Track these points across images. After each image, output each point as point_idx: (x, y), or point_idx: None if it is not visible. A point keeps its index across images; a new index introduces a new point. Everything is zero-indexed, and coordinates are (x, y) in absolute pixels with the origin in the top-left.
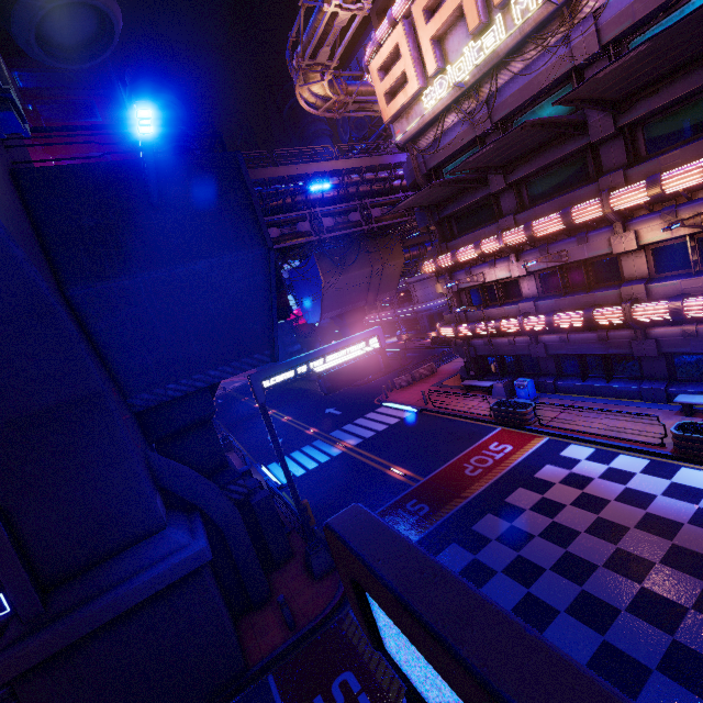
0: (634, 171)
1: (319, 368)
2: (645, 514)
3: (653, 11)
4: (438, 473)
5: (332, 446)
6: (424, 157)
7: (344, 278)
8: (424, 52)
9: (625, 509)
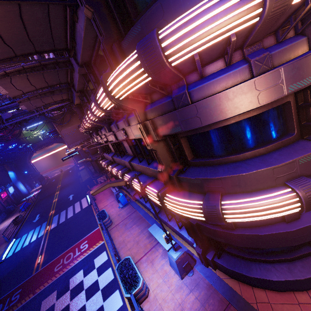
0: None
1: None
2: None
3: None
4: (47, 266)
5: (45, 228)
6: None
7: (72, 127)
8: None
9: None
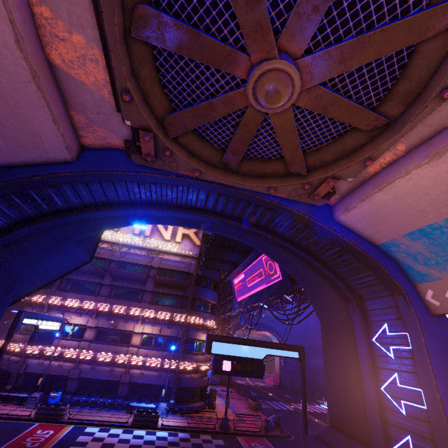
0: (151, 306)
1: (41, 326)
2: (130, 445)
3: (171, 269)
4: None
5: None
6: None
7: None
8: None
9: (123, 444)
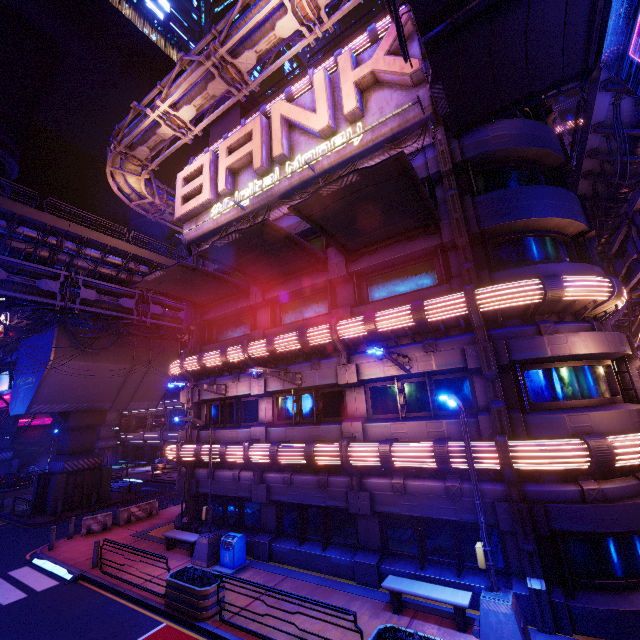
0: (358, 310)
1: None
2: None
3: None
4: None
5: None
6: (204, 261)
7: (88, 365)
8: (220, 174)
9: None
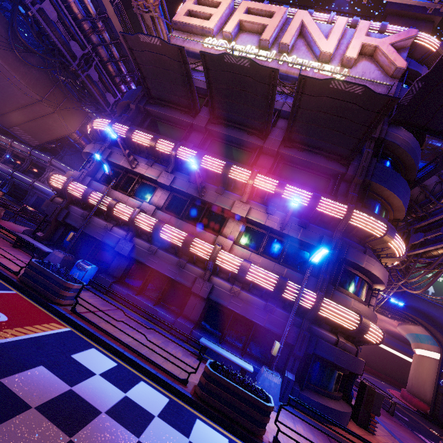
0: (271, 176)
1: None
2: None
3: None
4: None
5: None
6: None
7: (3, 67)
8: (232, 20)
9: None
